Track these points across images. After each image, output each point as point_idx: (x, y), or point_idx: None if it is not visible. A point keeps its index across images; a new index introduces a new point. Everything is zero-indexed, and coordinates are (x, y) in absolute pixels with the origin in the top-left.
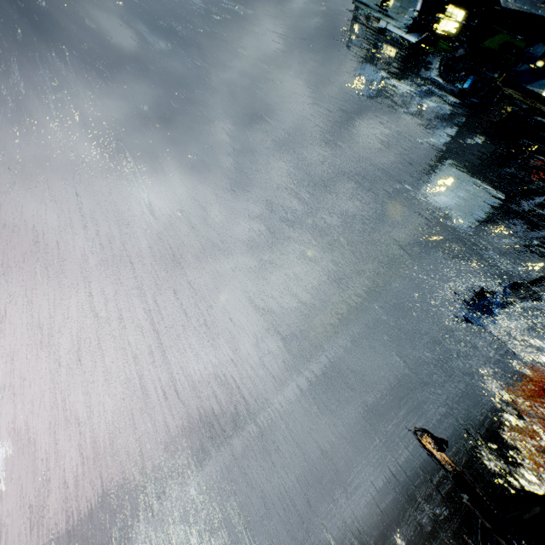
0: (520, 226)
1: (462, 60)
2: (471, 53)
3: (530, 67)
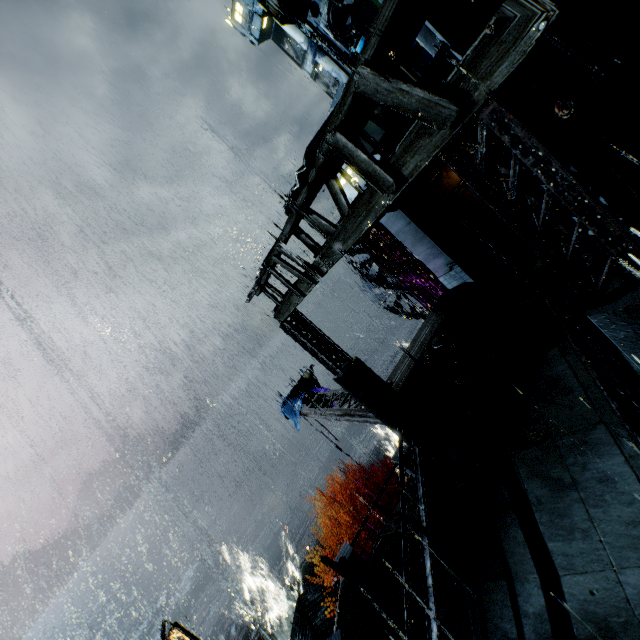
0: (364, 277)
1: (352, 13)
2: (356, 6)
3: (414, 44)
